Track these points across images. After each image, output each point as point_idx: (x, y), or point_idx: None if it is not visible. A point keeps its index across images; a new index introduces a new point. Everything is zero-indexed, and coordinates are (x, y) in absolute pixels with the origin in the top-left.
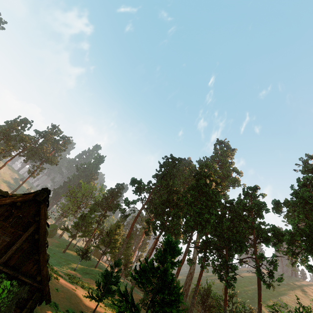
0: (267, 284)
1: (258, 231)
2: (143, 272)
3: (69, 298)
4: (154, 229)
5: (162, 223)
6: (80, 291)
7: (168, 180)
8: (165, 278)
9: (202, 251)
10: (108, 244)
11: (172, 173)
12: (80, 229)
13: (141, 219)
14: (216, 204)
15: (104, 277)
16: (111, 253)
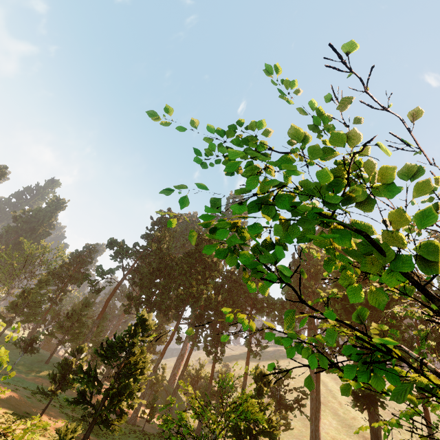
0: (254, 353)
1: (254, 301)
2: (109, 348)
3: (6, 400)
4: (137, 306)
5: (148, 298)
6: (23, 392)
7: (162, 243)
8: (134, 350)
9: (193, 327)
10: (68, 329)
11: (169, 233)
12: (20, 311)
13: (121, 294)
14: (215, 273)
15: (61, 367)
16: (73, 341)
